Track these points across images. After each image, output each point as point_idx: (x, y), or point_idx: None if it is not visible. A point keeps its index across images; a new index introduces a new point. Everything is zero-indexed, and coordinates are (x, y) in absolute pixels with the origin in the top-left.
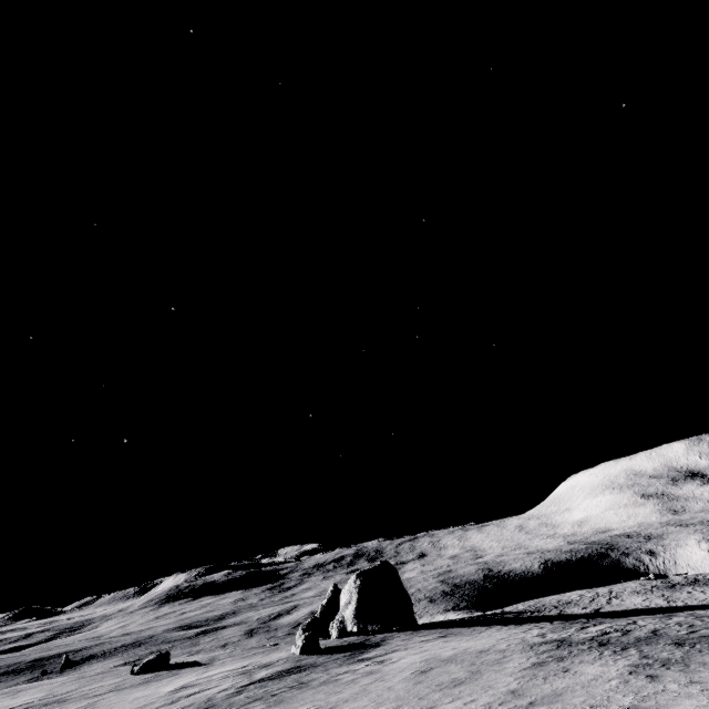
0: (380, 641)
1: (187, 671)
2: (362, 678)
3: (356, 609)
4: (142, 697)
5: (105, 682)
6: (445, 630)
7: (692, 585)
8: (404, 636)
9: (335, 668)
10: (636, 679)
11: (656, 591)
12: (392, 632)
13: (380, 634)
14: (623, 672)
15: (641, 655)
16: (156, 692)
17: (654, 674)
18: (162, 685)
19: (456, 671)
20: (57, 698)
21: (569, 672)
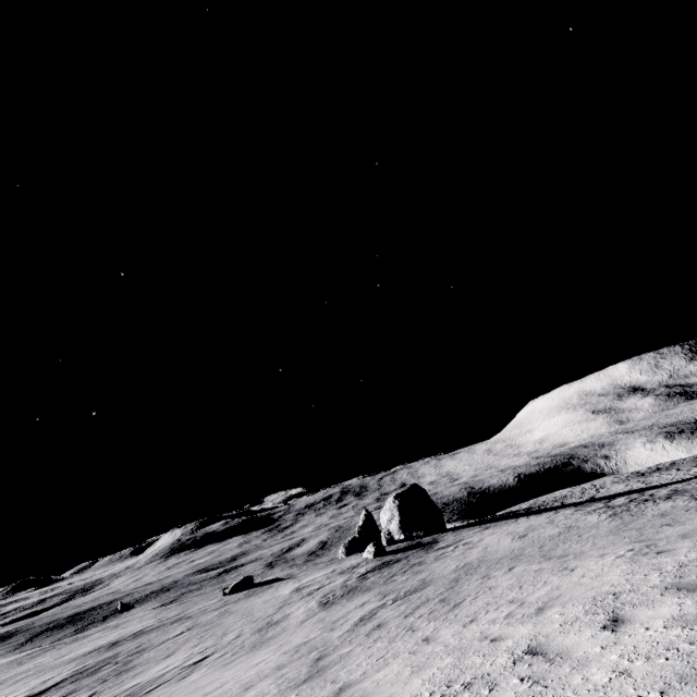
0: (434, 540)
1: (280, 584)
2: (469, 550)
3: (400, 523)
4: (269, 599)
5: (205, 604)
6: (481, 526)
7: (658, 471)
8: (451, 534)
9: (426, 555)
10: None
11: (631, 479)
12: (434, 535)
13: (424, 537)
14: (690, 501)
15: (688, 496)
16: (278, 595)
17: None
18: (272, 593)
19: (552, 530)
20: (175, 618)
21: (648, 511)
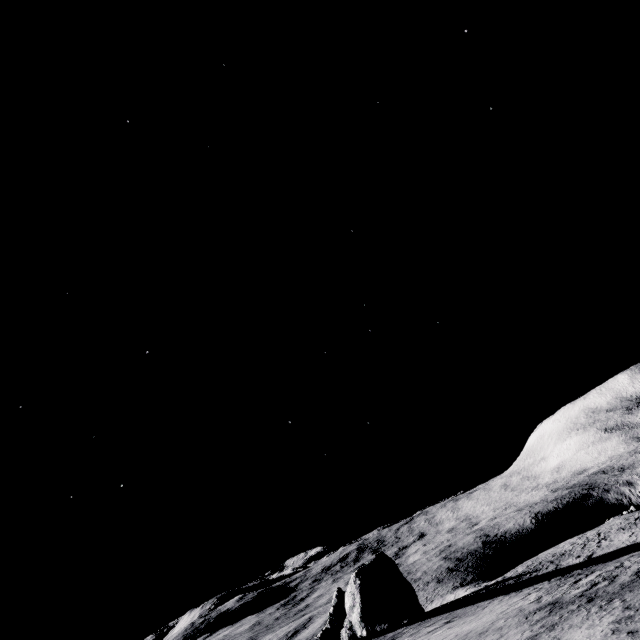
0: None
1: None
2: None
3: (361, 611)
4: None
5: None
6: (451, 614)
7: None
8: (412, 630)
9: None
10: (618, 639)
11: (639, 523)
12: (401, 627)
13: (390, 632)
14: (606, 633)
15: (624, 606)
16: None
17: (634, 628)
18: None
19: None
20: None
21: None
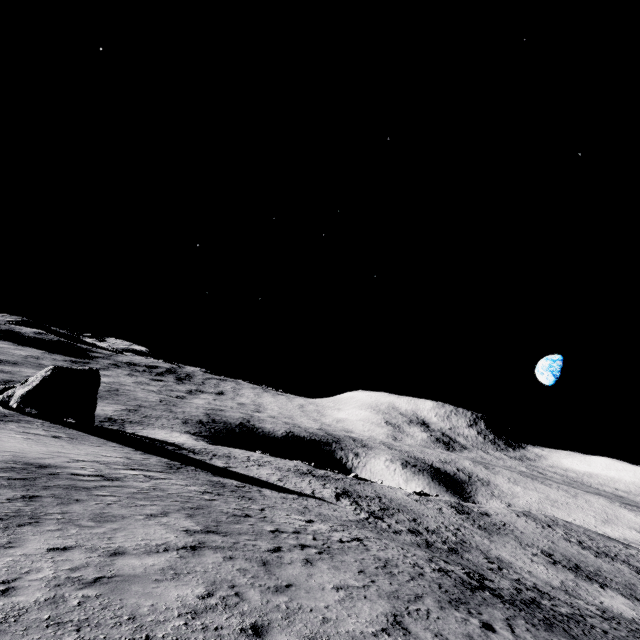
0: (5, 420)
1: None
2: None
3: (27, 392)
4: None
5: None
6: (83, 435)
7: (317, 478)
8: (37, 425)
9: None
10: None
11: (290, 472)
12: (48, 420)
13: (35, 418)
14: None
15: None
16: None
17: None
18: None
19: None
20: None
21: None
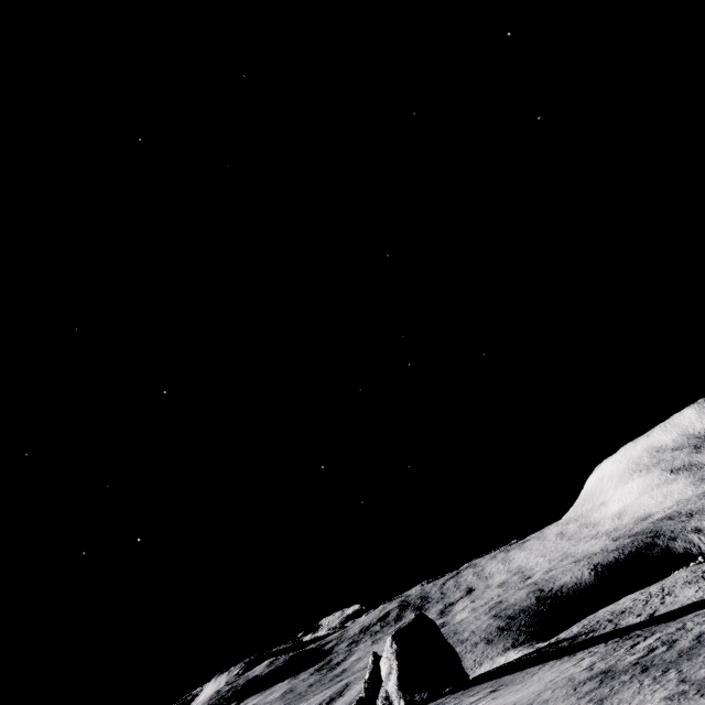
0: None
1: None
2: None
3: (398, 679)
4: None
5: None
6: (497, 681)
7: None
8: (454, 700)
9: None
10: None
11: None
12: (442, 696)
13: (430, 702)
14: None
15: (680, 678)
16: None
17: None
18: None
19: None
20: None
21: None
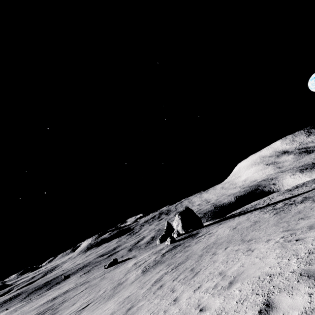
0: (197, 232)
1: (129, 261)
2: (210, 237)
3: (182, 226)
4: (122, 270)
5: (96, 274)
6: (218, 223)
7: (297, 188)
8: (205, 228)
9: (192, 241)
10: None
11: (285, 193)
12: (198, 229)
13: (193, 231)
14: (312, 203)
15: (311, 200)
16: (126, 267)
17: None
18: (124, 266)
19: (248, 224)
20: (82, 282)
21: (292, 210)
